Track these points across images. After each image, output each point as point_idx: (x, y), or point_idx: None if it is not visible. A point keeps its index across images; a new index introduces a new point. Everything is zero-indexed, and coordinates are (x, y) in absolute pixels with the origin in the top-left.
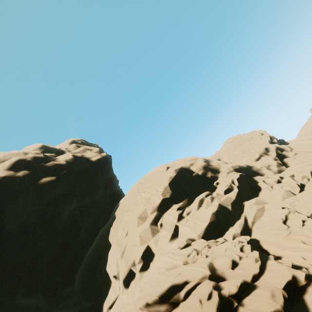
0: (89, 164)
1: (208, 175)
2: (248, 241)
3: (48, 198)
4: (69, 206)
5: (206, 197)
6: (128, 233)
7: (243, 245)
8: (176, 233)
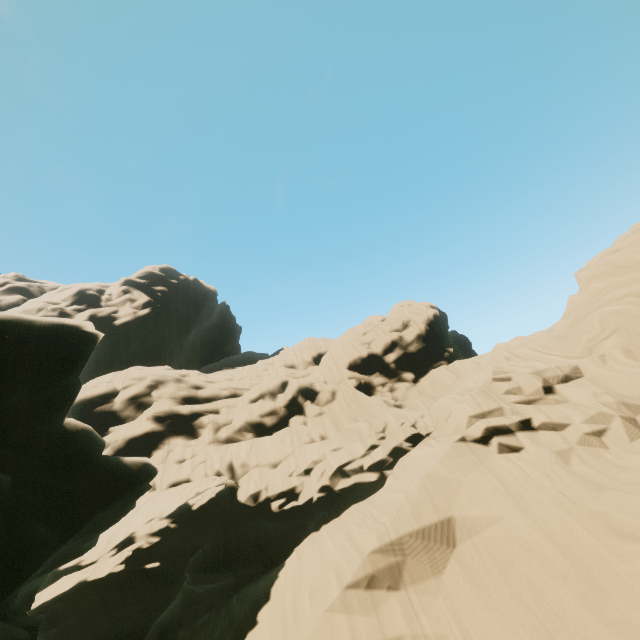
0: (109, 330)
1: (124, 413)
2: None
3: None
4: None
5: None
6: None
7: None
8: None
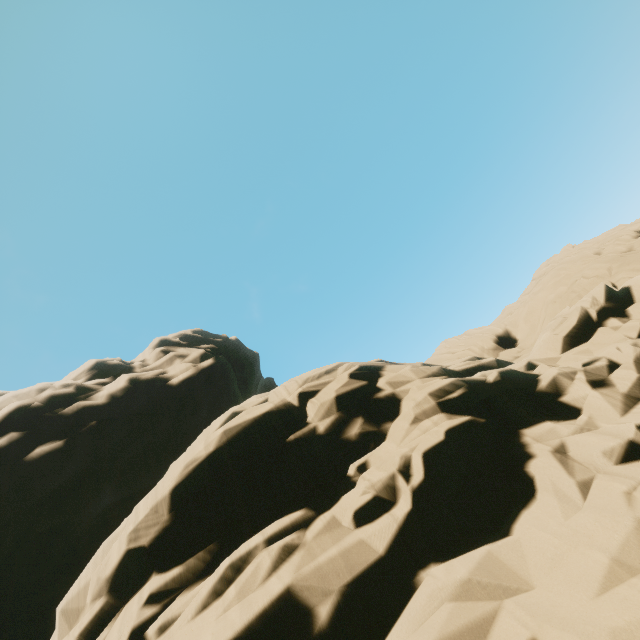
0: (164, 394)
1: (351, 432)
2: None
3: (48, 490)
4: (95, 503)
5: (265, 548)
6: None
7: None
8: None
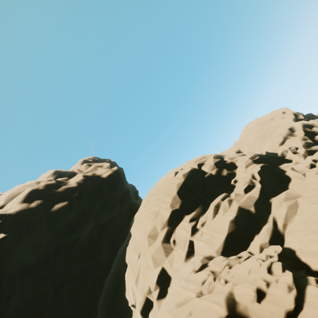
0: (101, 181)
1: (224, 173)
2: (279, 253)
3: (64, 224)
4: (86, 229)
5: (222, 201)
6: (140, 255)
7: (271, 263)
8: (192, 250)
